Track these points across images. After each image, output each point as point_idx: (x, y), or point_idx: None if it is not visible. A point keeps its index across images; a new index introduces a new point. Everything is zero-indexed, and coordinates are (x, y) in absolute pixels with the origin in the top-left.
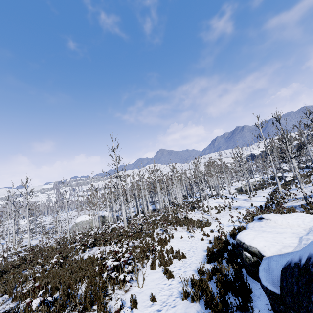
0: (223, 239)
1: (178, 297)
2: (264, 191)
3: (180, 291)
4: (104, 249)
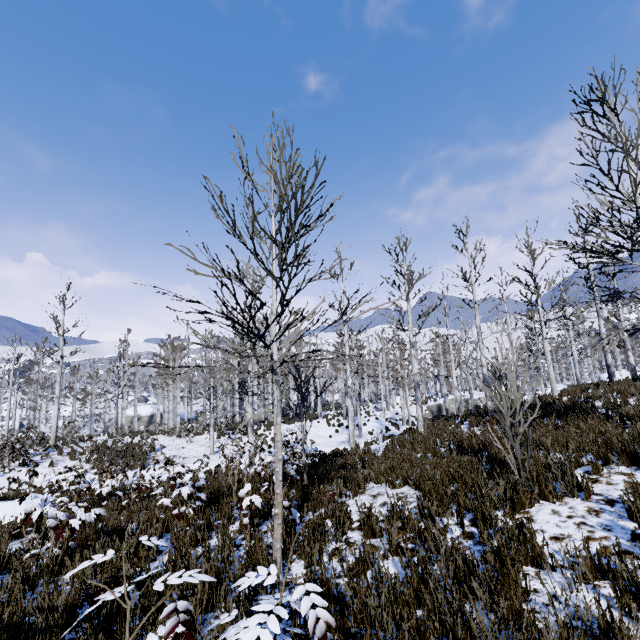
0: None
1: None
2: None
3: None
4: None
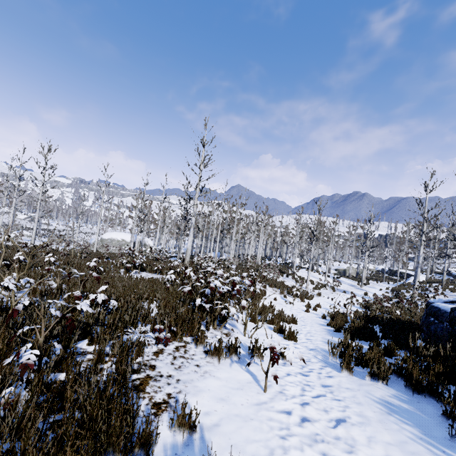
0: (351, 319)
1: (327, 367)
2: (380, 285)
3: (322, 360)
4: (161, 277)
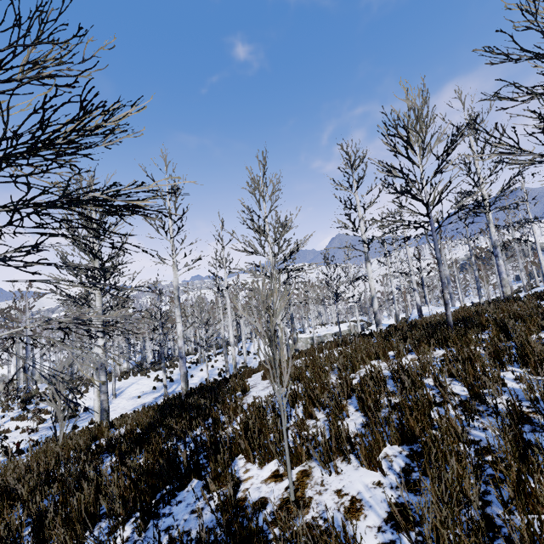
0: None
1: None
2: None
3: None
4: None
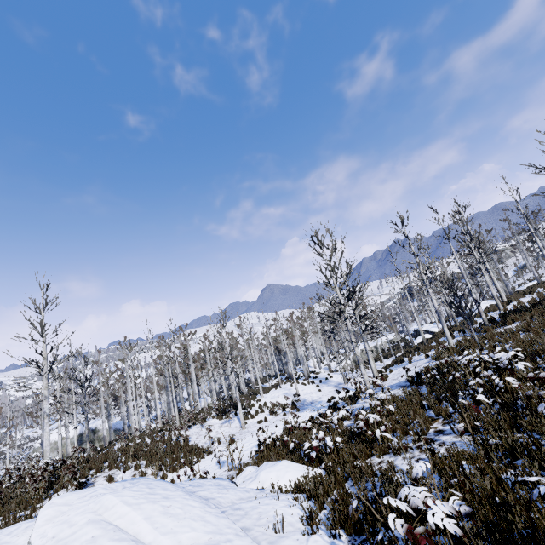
0: None
1: None
2: (381, 365)
3: None
4: None
